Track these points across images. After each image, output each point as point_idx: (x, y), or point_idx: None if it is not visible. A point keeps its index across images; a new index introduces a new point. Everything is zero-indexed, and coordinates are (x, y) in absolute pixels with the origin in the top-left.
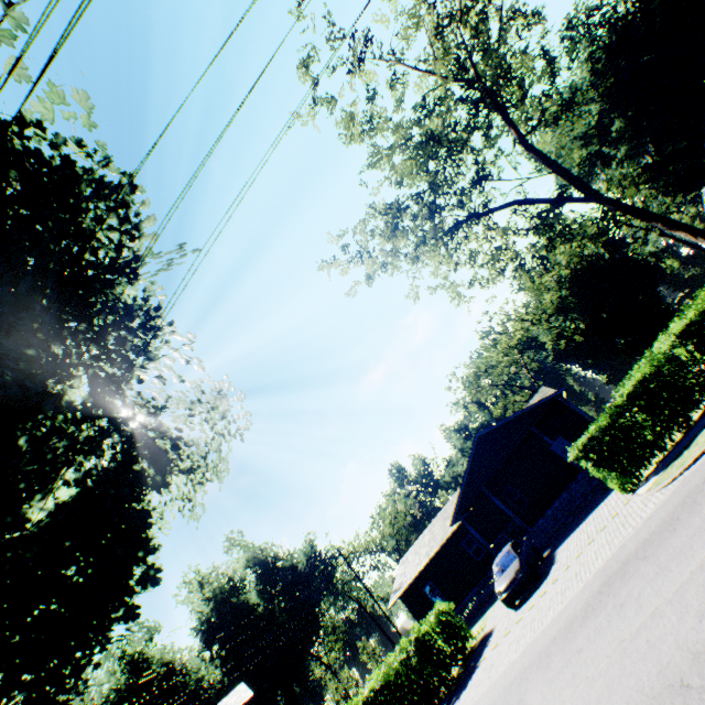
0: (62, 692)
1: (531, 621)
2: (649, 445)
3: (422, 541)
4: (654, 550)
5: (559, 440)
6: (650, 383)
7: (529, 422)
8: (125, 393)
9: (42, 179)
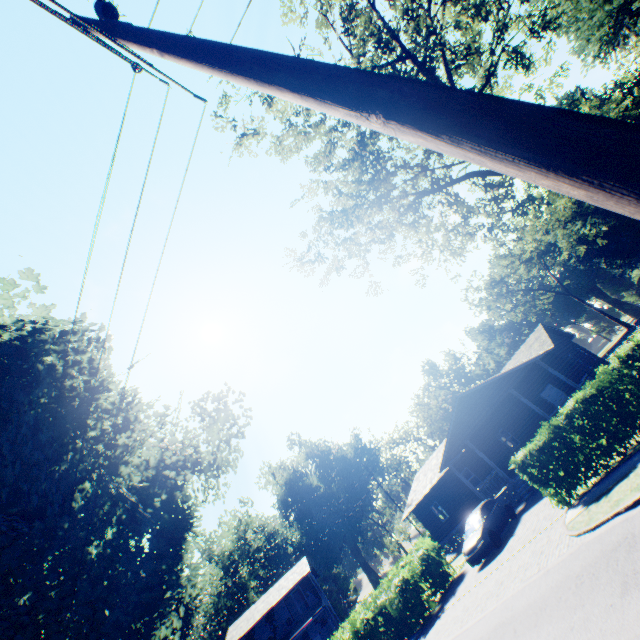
0: (143, 637)
1: (465, 610)
2: (584, 469)
3: (430, 464)
4: (519, 632)
5: (549, 387)
6: (590, 406)
7: (507, 385)
8: (128, 464)
9: (16, 362)
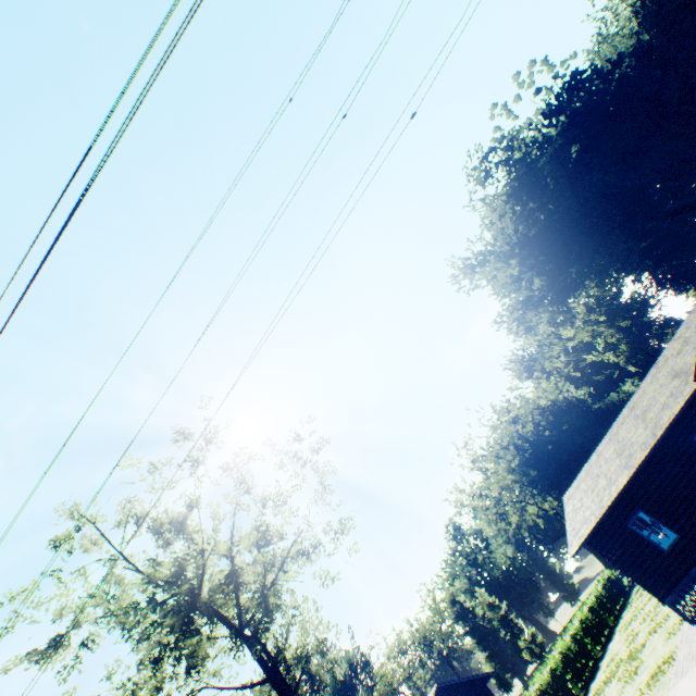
0: None
1: None
2: None
3: None
4: None
5: None
6: None
7: None
8: None
9: None
